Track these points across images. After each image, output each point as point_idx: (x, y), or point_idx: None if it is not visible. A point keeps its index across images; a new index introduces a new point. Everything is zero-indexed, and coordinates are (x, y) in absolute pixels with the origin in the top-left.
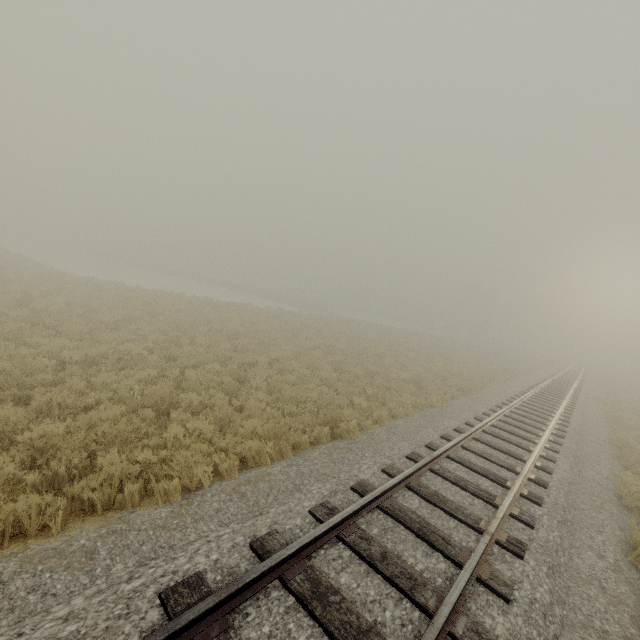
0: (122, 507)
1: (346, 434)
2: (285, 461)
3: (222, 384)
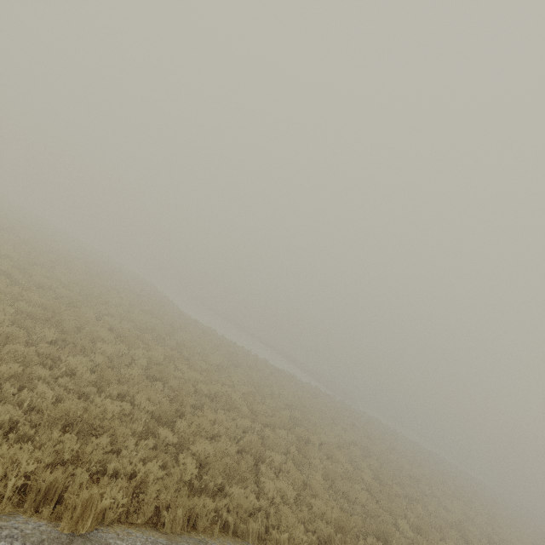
0: (242, 537)
1: None
2: None
3: (286, 451)
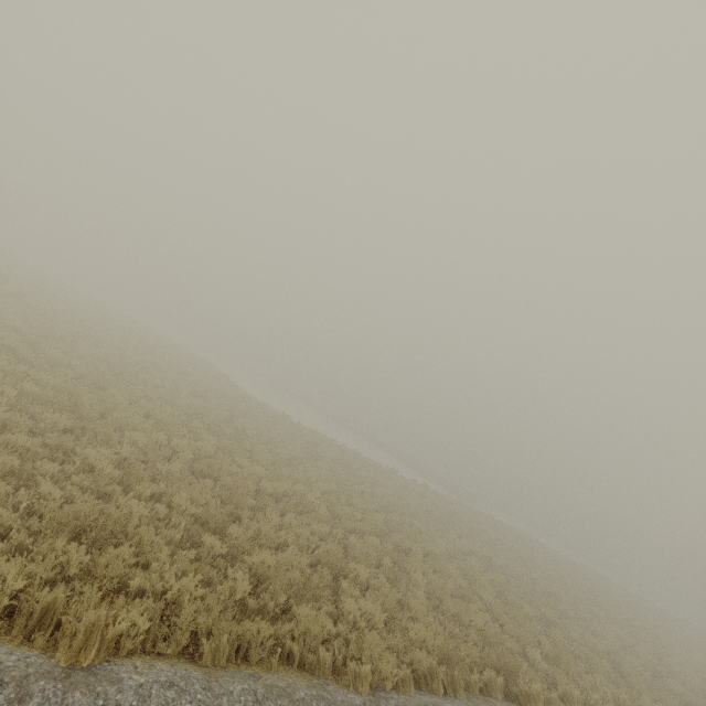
0: (312, 671)
1: (527, 699)
2: (459, 700)
3: (378, 564)
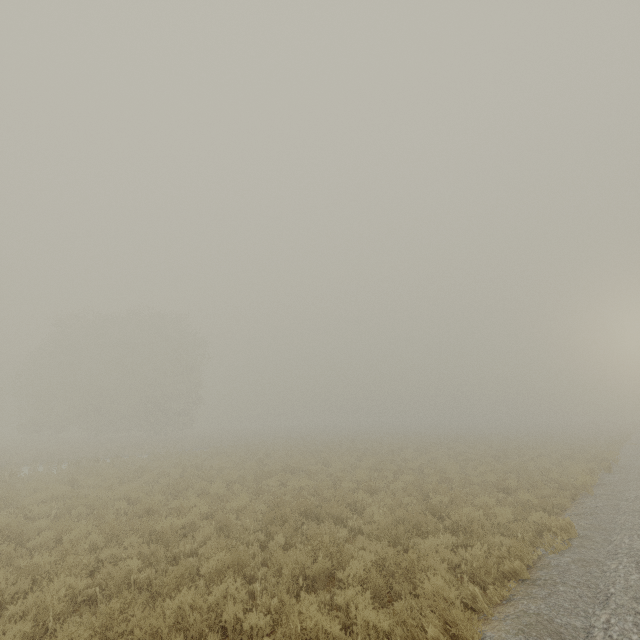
0: None
1: None
2: None
3: None
